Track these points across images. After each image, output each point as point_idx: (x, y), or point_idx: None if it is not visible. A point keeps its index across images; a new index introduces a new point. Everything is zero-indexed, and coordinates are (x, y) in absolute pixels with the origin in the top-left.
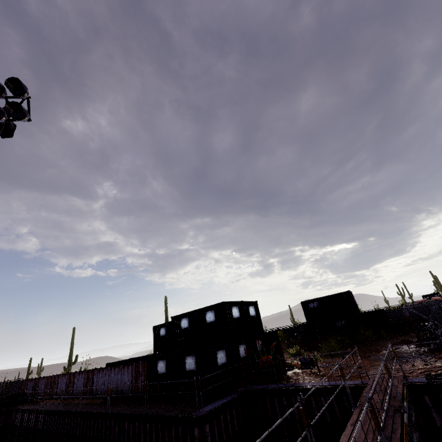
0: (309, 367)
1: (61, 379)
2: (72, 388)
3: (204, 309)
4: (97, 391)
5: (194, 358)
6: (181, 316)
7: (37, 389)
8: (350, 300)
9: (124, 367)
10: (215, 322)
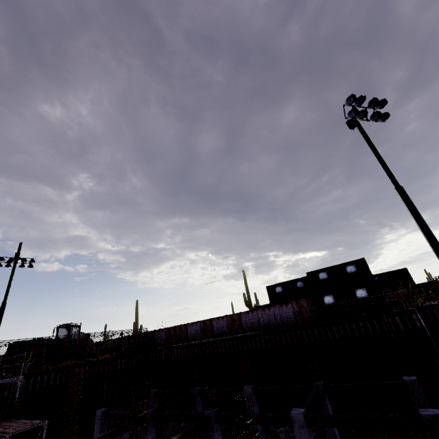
0: (433, 300)
1: (192, 326)
2: (212, 330)
3: (343, 264)
4: (250, 327)
5: (364, 289)
6: (317, 271)
7: (154, 340)
8: (407, 274)
9: (281, 305)
10: (357, 272)
